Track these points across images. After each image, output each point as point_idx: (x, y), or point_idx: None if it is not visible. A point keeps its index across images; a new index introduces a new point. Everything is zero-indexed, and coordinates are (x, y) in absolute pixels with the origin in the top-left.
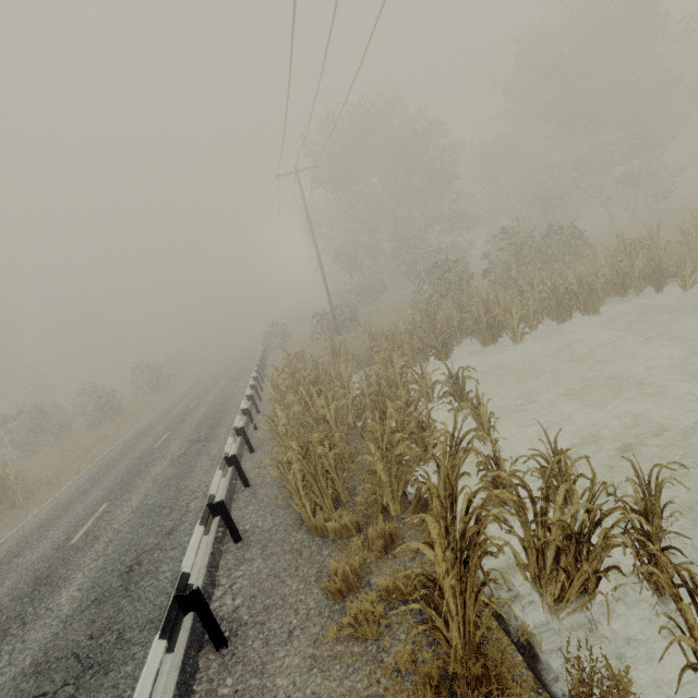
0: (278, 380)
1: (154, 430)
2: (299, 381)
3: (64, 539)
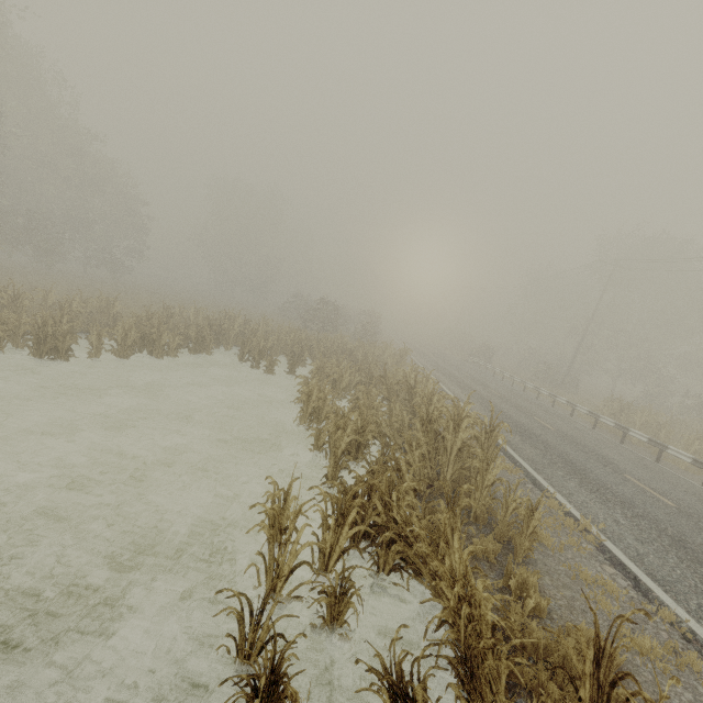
0: (651, 415)
1: (461, 378)
2: (665, 423)
3: (539, 424)
